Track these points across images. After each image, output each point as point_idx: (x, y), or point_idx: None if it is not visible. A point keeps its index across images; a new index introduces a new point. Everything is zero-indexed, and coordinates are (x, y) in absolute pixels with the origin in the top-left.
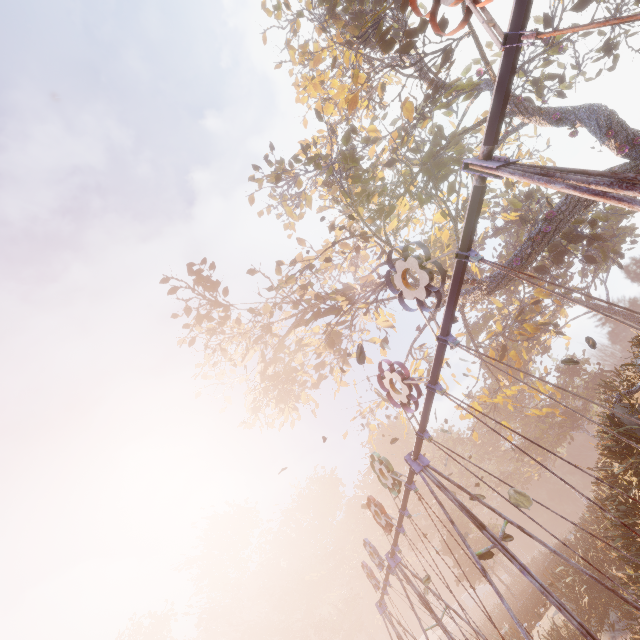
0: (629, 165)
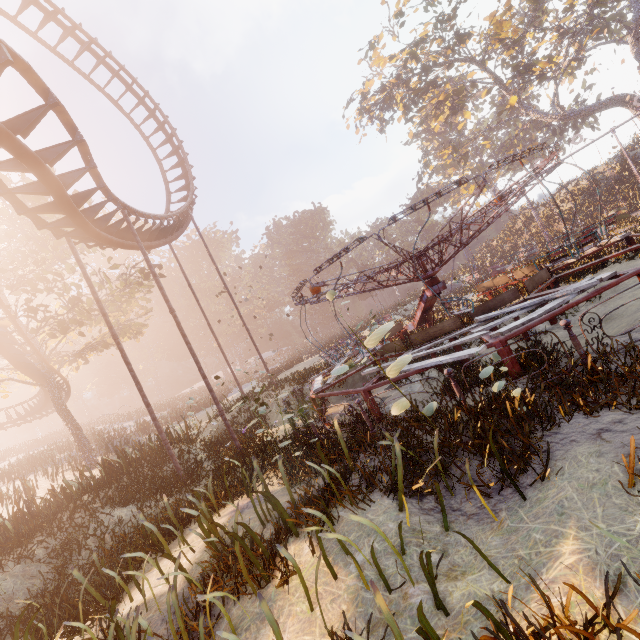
0: None
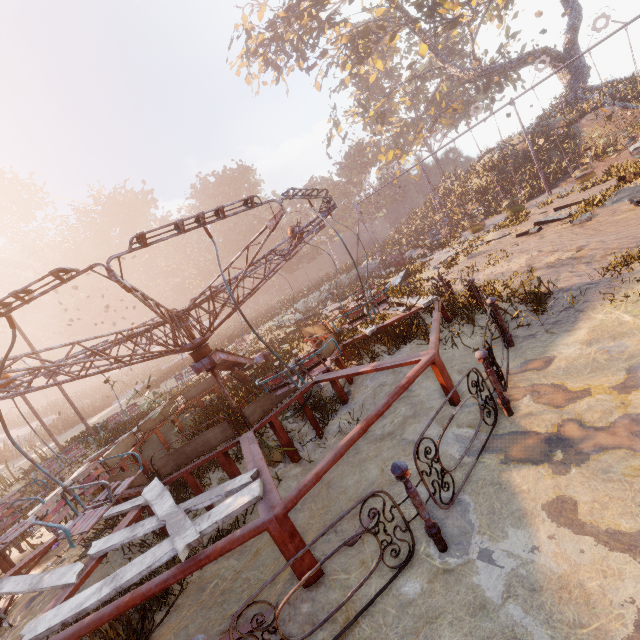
0: (563, 55)
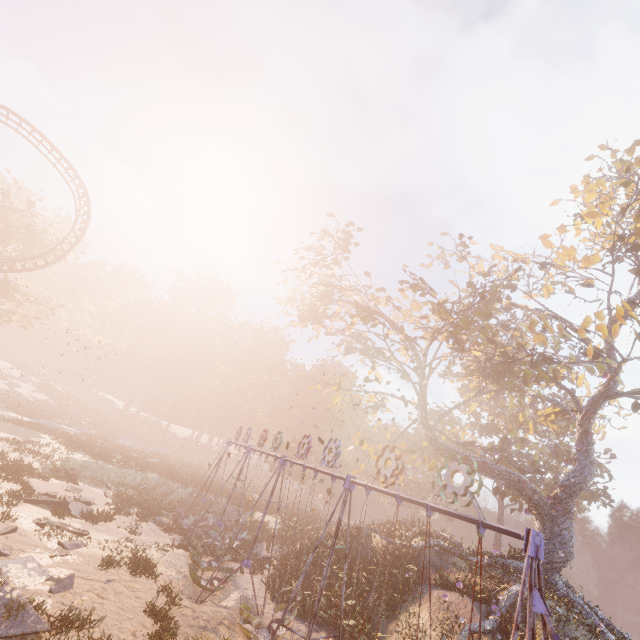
0: (544, 504)
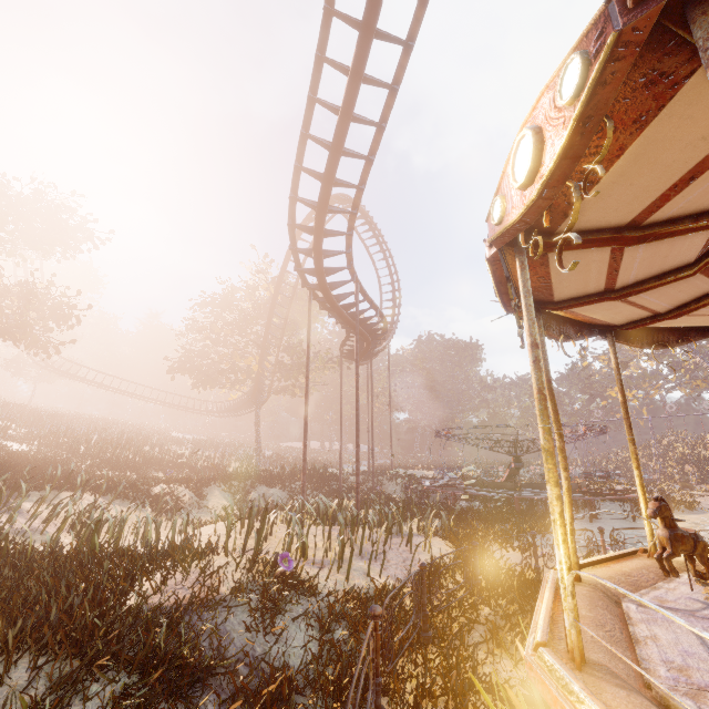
0: None
